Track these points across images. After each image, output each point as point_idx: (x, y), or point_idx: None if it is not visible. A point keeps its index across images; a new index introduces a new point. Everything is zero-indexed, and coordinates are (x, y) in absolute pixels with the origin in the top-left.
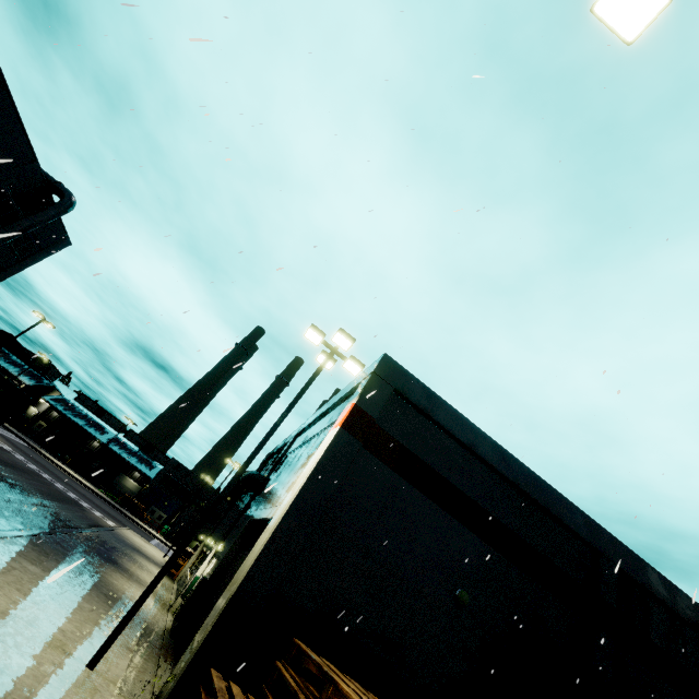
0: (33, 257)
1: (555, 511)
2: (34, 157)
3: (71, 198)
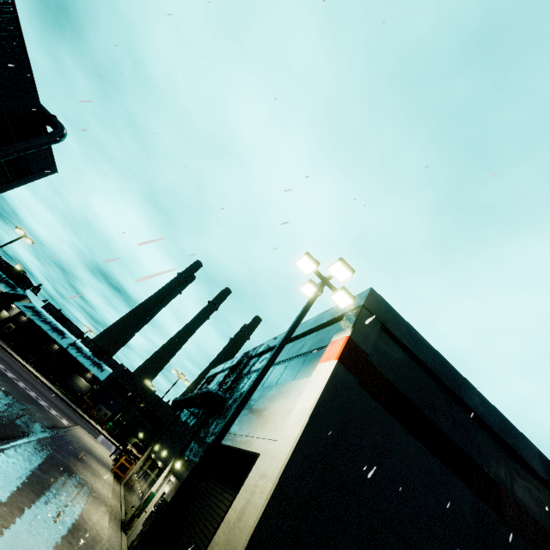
0: (22, 178)
1: (527, 459)
2: (34, 89)
3: (63, 130)
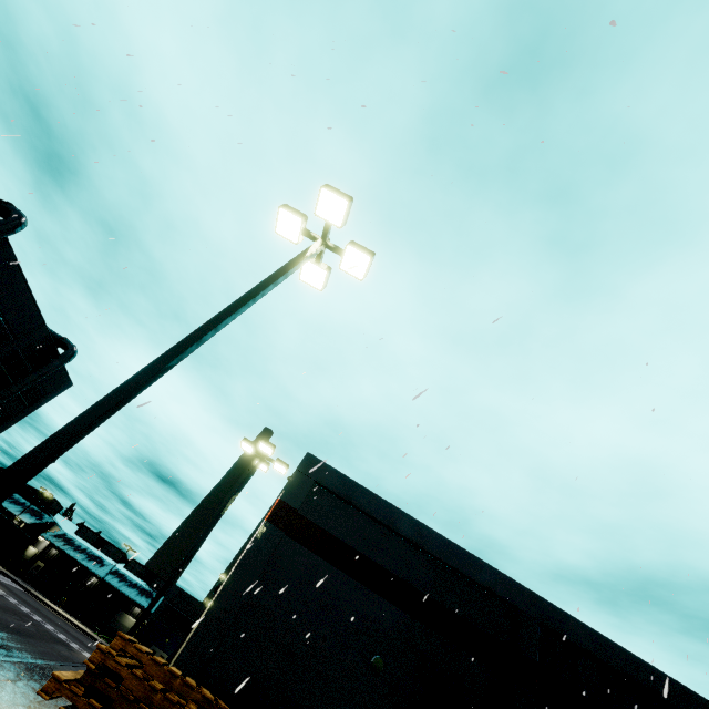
0: (39, 401)
1: (470, 574)
2: (44, 324)
3: (73, 349)
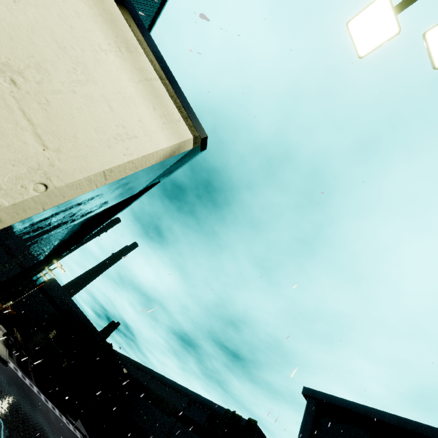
0: None
1: (75, 309)
2: None
3: None
